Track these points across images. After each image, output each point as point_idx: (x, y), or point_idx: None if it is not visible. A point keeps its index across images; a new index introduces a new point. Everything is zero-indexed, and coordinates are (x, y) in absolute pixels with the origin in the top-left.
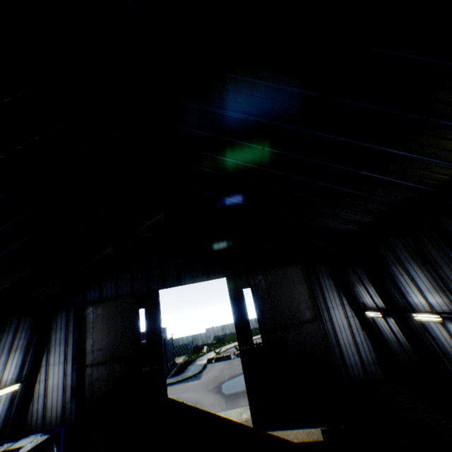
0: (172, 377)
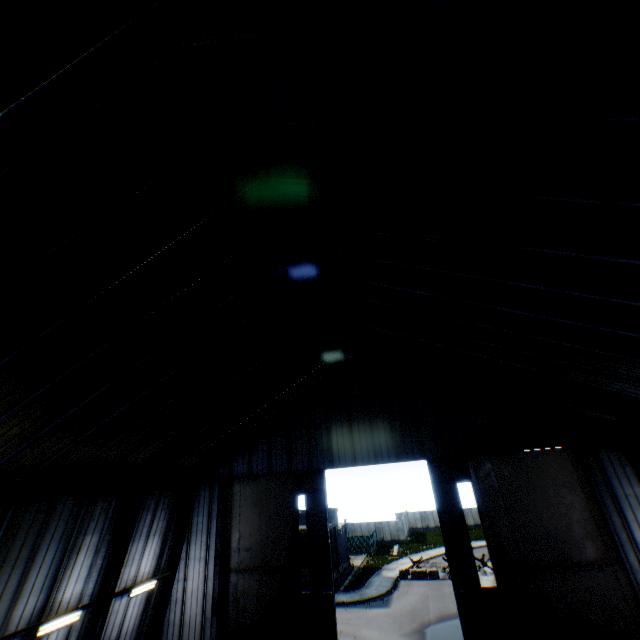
0: (346, 591)
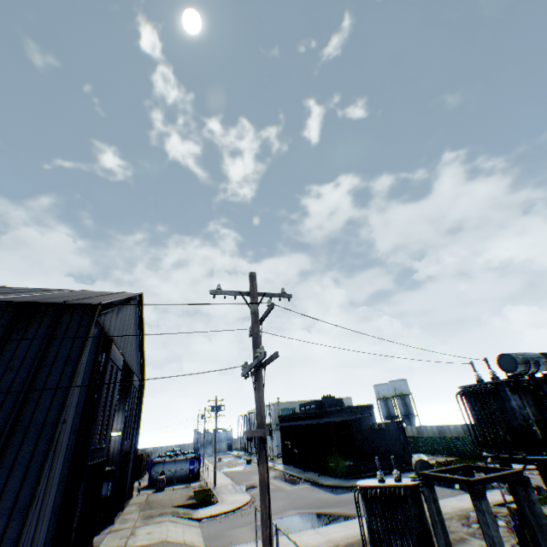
0: (342, 478)
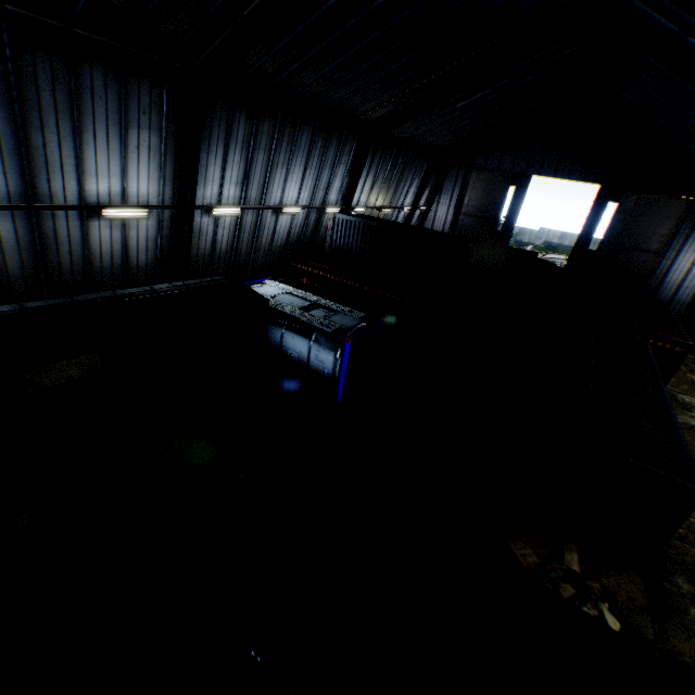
0: None
